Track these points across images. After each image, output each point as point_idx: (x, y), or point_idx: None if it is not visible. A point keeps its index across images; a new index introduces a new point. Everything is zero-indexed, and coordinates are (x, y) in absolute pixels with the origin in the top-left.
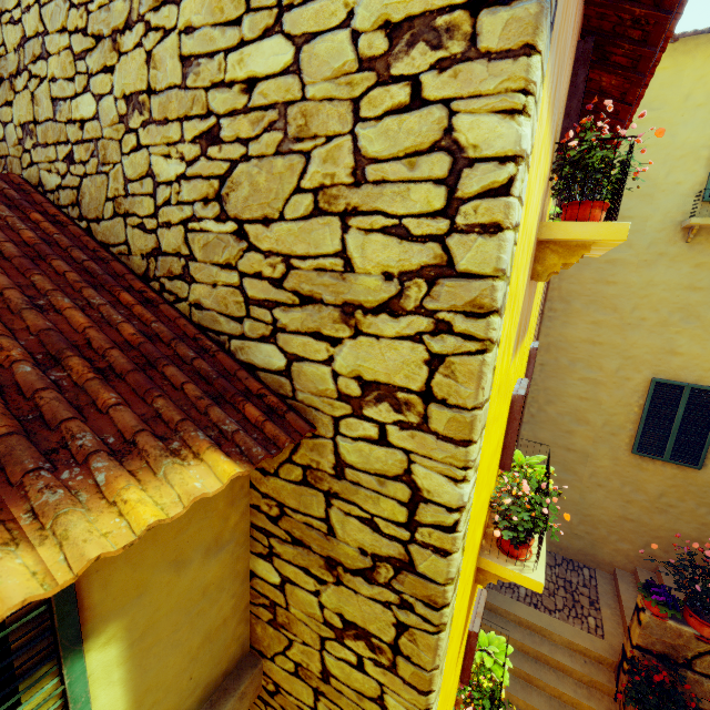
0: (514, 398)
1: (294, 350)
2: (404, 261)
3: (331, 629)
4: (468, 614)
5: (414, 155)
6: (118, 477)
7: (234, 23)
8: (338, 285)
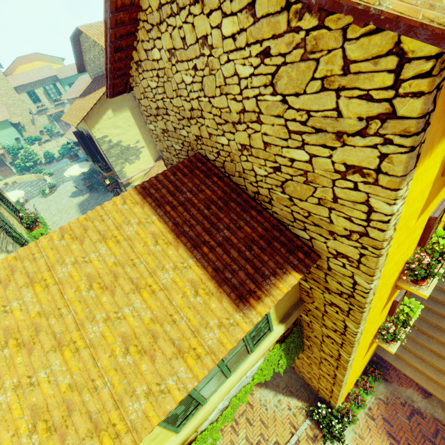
0: (430, 218)
1: (312, 236)
2: (351, 227)
3: (327, 302)
4: (390, 297)
5: (355, 202)
6: (276, 281)
7: (284, 140)
8: (328, 225)
